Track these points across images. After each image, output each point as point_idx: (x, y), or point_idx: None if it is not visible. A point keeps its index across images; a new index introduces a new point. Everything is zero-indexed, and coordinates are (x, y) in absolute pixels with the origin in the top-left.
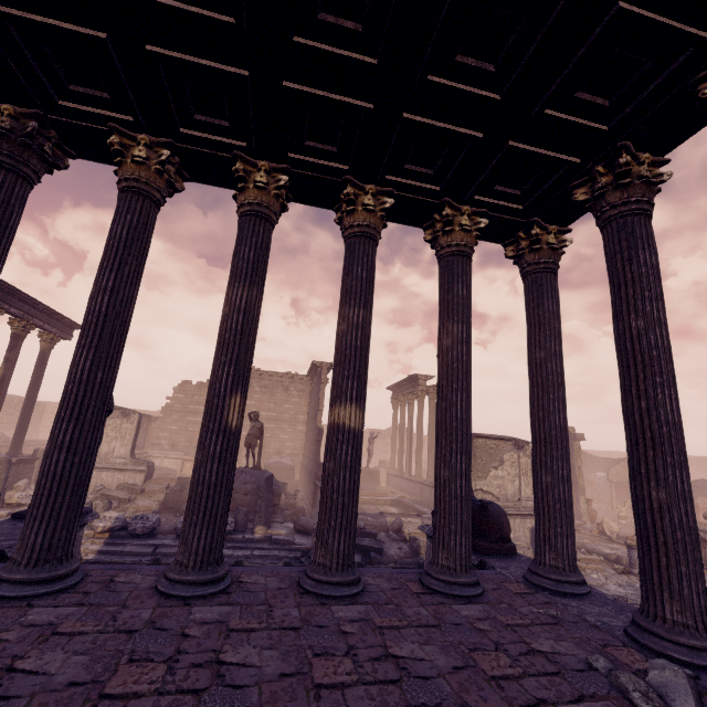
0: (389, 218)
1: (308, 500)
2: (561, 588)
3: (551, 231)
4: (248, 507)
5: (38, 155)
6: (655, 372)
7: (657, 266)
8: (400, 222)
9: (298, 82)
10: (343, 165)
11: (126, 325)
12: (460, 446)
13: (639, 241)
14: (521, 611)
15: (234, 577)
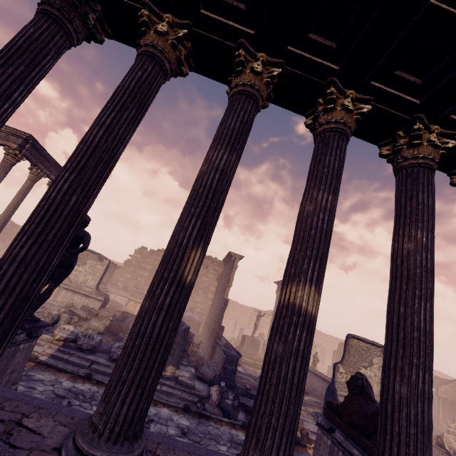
0: None
1: (207, 351)
2: None
3: None
4: None
5: (82, 18)
6: None
7: None
8: (359, 136)
9: None
10: (334, 65)
11: (112, 162)
12: (422, 362)
13: None
14: None
15: (149, 451)
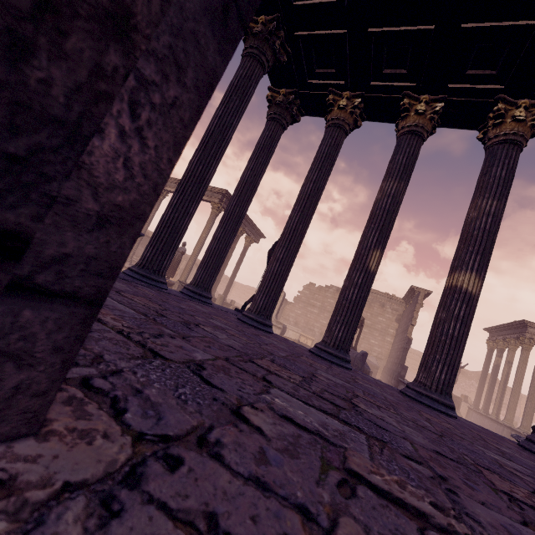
0: None
1: None
2: None
3: None
4: None
5: (290, 113)
6: None
7: None
8: None
9: (475, 21)
10: (498, 85)
11: (317, 202)
12: None
13: None
14: None
15: (352, 369)
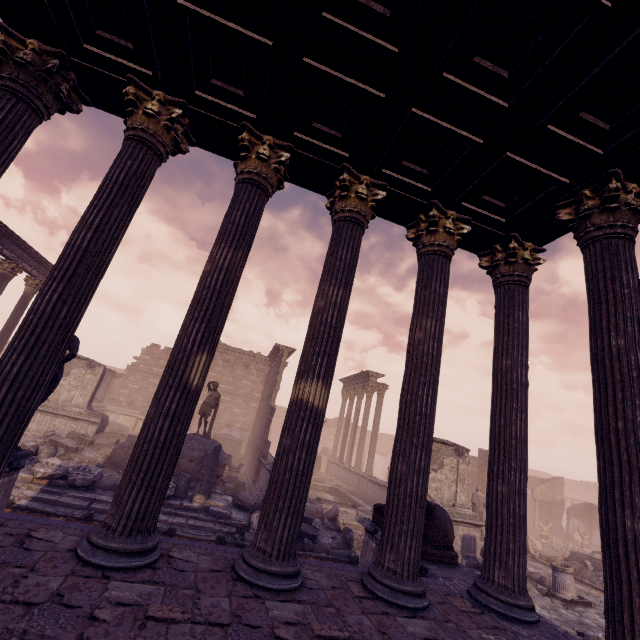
0: (377, 212)
1: (250, 476)
2: (510, 611)
3: (527, 248)
4: (191, 474)
5: (53, 92)
6: (635, 394)
7: (639, 290)
8: (386, 218)
9: (318, 60)
10: (343, 152)
11: (104, 265)
12: (421, 442)
13: (622, 263)
14: (471, 635)
15: (164, 549)
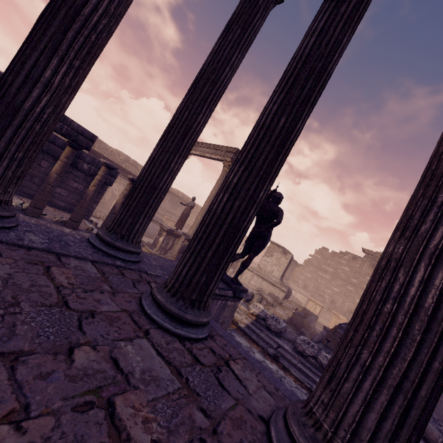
0: None
1: None
2: None
3: None
4: None
5: None
6: None
7: None
8: None
9: None
10: None
11: (324, 74)
12: None
13: None
14: None
15: None
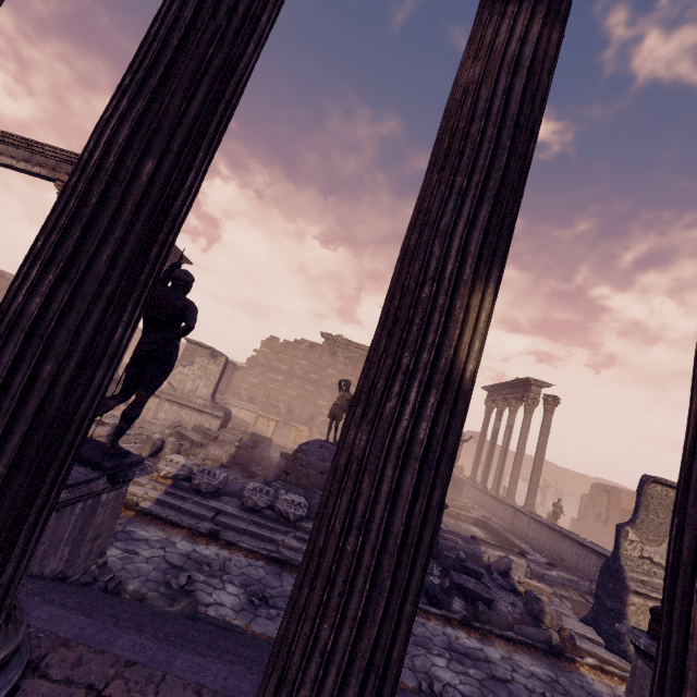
0: None
1: None
2: None
3: None
4: (321, 488)
5: None
6: None
7: None
8: None
9: None
10: None
11: (231, 80)
12: None
13: None
14: None
15: None
